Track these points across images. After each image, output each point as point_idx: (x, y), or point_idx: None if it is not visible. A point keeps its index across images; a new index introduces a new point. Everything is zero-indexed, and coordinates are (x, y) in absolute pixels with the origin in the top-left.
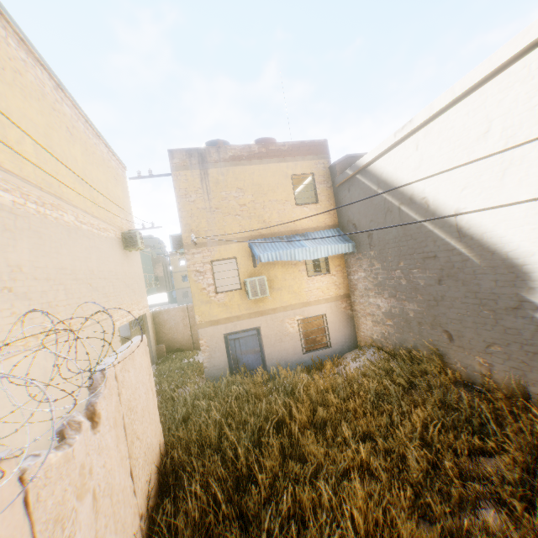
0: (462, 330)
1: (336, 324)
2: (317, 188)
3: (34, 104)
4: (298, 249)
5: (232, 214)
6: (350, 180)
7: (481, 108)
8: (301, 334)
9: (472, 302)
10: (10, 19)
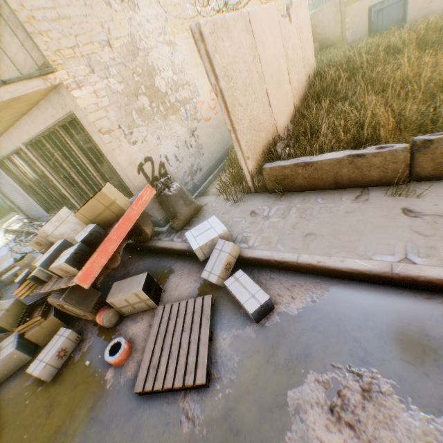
0: None
1: None
2: None
3: None
4: None
5: None
6: None
7: None
8: None
9: None
10: None
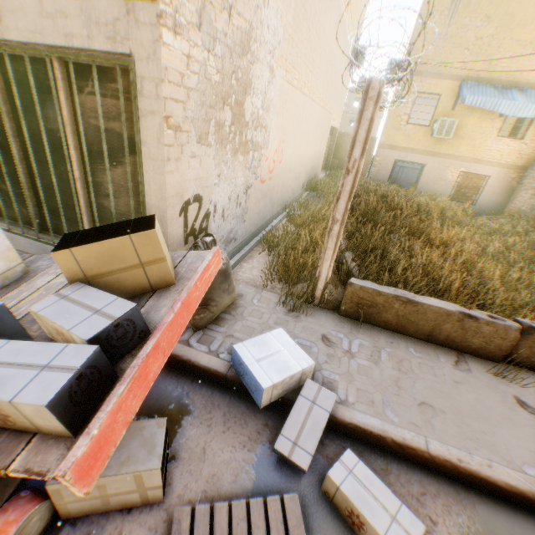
0: None
1: (492, 189)
2: None
3: None
4: (506, 101)
5: (461, 48)
6: None
7: None
8: (454, 185)
9: None
10: None
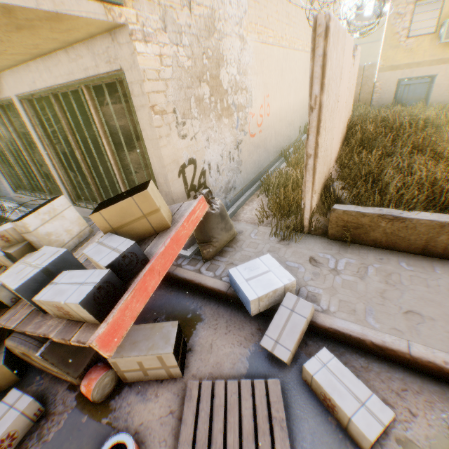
0: None
1: None
2: None
3: None
4: None
5: None
6: None
7: None
8: None
9: None
10: None
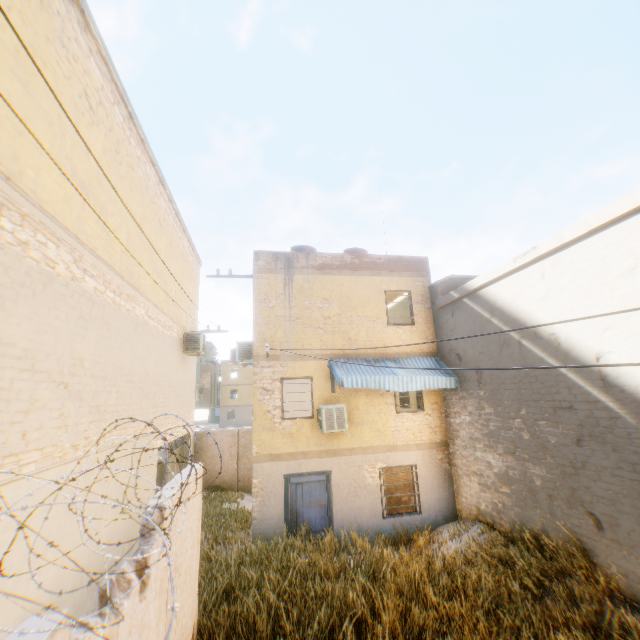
0: (616, 516)
1: (429, 480)
2: (413, 308)
3: (136, 196)
4: (389, 376)
5: (313, 327)
6: (455, 303)
7: (623, 243)
8: (382, 489)
9: (629, 476)
10: (137, 122)
